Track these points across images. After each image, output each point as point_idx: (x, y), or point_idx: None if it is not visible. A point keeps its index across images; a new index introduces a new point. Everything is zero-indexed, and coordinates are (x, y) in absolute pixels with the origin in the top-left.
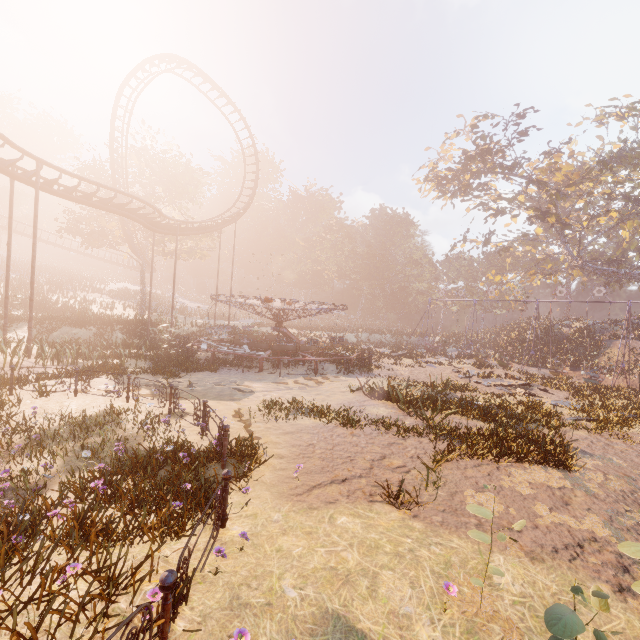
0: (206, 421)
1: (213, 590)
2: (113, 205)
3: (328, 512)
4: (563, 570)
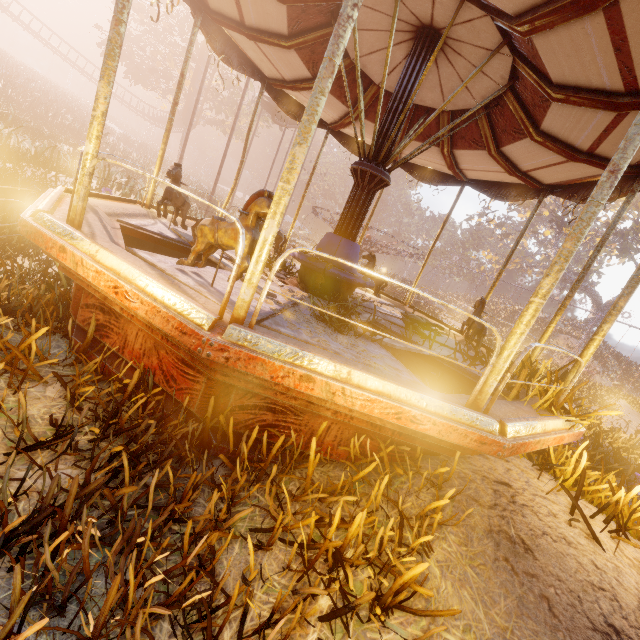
0: None
1: None
2: None
3: None
4: None
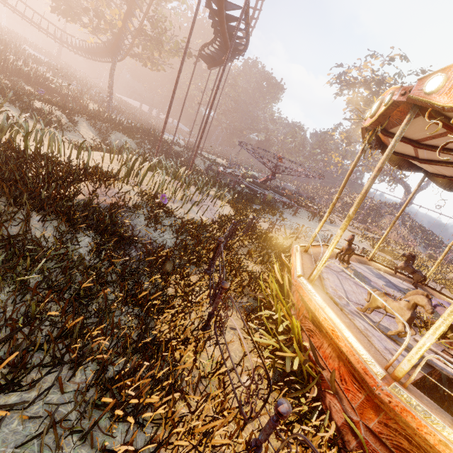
0: None
1: None
2: None
3: None
4: None
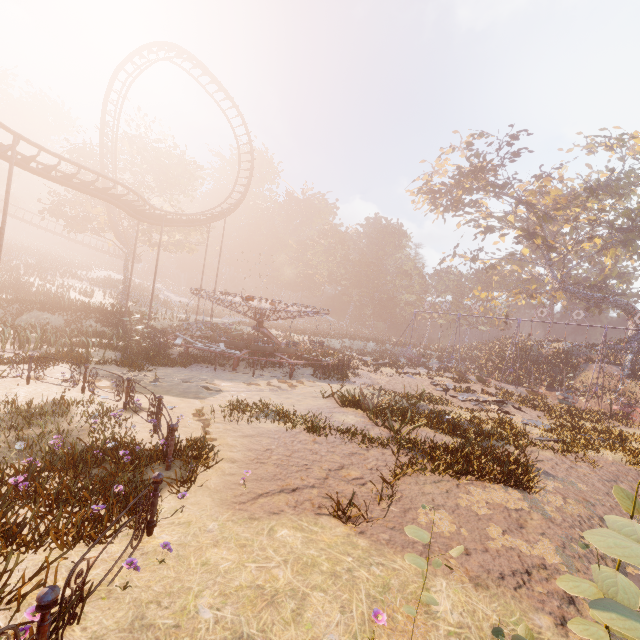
0: (159, 418)
1: (116, 607)
2: (95, 189)
3: (269, 523)
4: (507, 599)
